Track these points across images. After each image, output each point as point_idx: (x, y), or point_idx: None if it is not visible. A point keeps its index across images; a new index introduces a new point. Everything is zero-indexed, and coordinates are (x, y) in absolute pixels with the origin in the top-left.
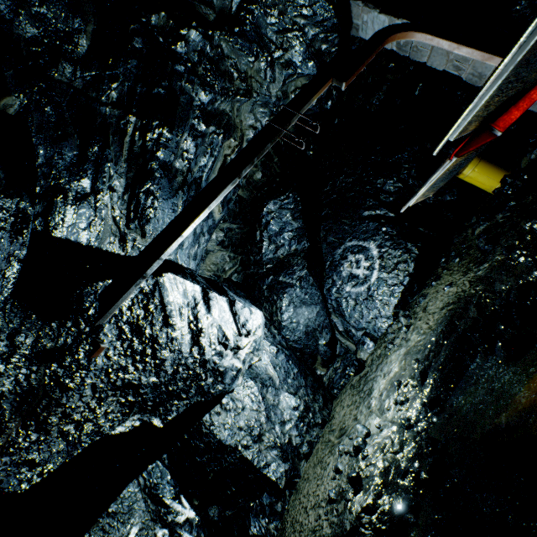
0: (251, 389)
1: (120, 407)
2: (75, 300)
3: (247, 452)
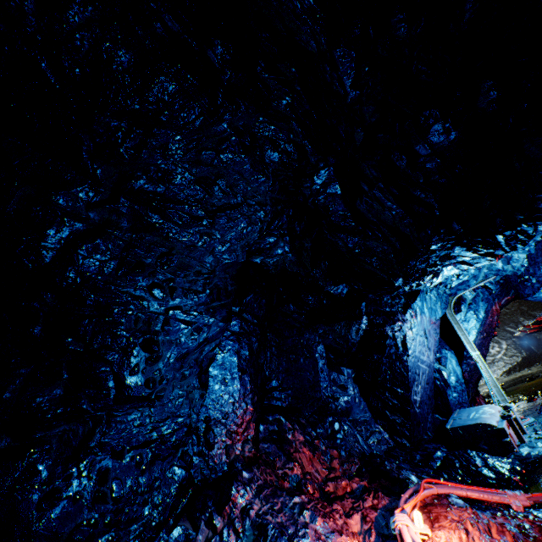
0: None
1: None
2: None
3: None
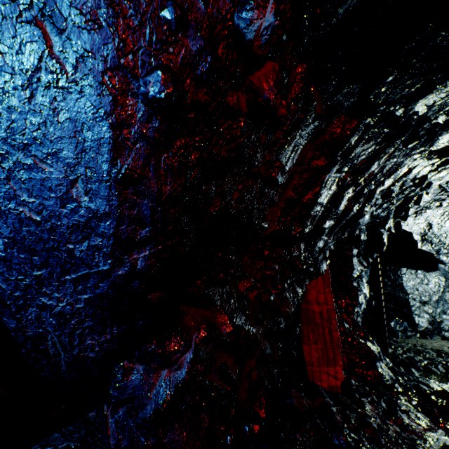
0: (439, 281)
1: (422, 229)
2: (448, 187)
3: (411, 300)
